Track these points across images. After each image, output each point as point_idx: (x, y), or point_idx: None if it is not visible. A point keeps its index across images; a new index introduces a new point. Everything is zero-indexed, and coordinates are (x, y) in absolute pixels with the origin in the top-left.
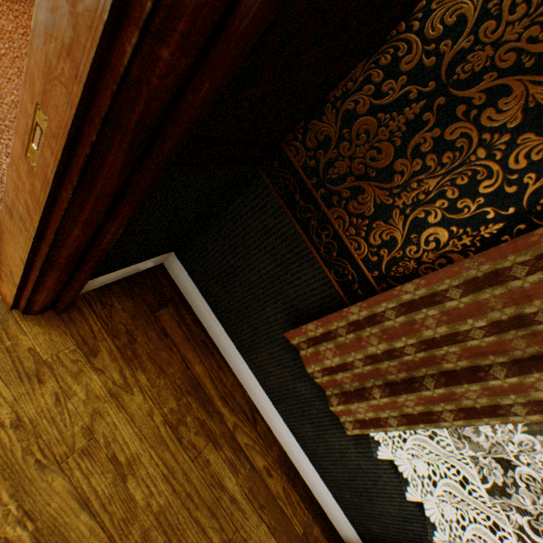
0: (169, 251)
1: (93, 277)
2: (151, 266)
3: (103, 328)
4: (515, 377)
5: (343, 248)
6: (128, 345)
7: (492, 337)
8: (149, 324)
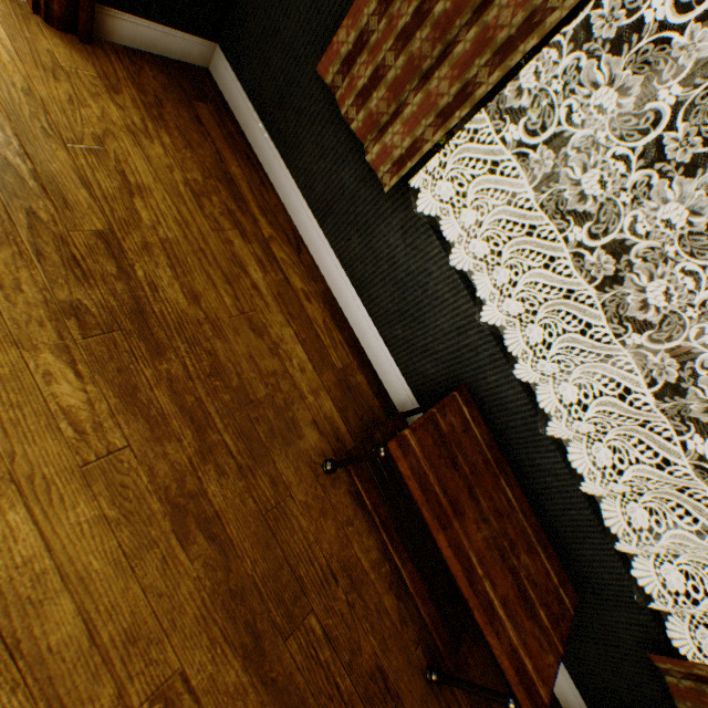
0: (211, 37)
1: (117, 2)
2: (194, 64)
3: (128, 80)
4: None
5: None
6: (155, 107)
7: None
8: (183, 106)
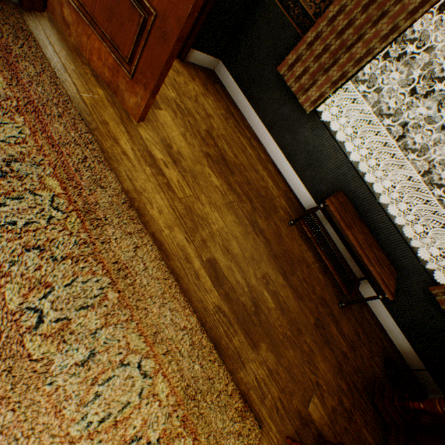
0: (219, 58)
1: (195, 46)
2: (210, 68)
3: (195, 75)
4: (373, 29)
5: (304, 13)
6: (205, 86)
7: (364, 15)
8: (211, 85)
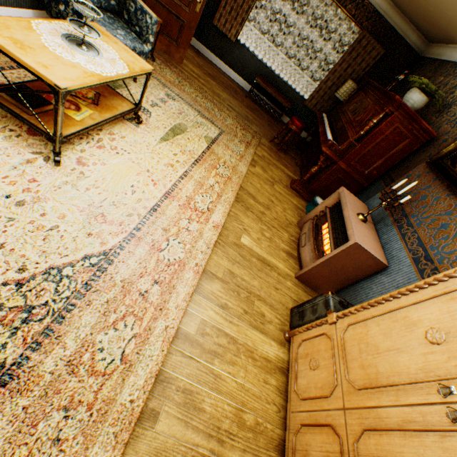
0: None
1: None
2: None
3: None
4: None
5: None
6: None
7: None
8: None
